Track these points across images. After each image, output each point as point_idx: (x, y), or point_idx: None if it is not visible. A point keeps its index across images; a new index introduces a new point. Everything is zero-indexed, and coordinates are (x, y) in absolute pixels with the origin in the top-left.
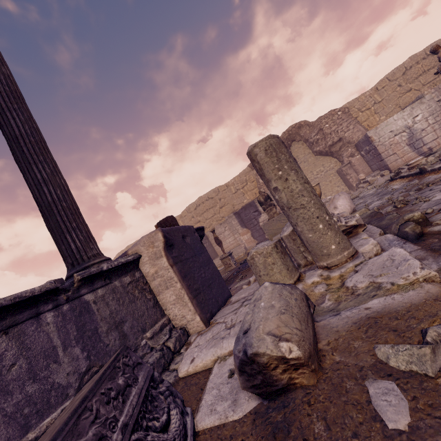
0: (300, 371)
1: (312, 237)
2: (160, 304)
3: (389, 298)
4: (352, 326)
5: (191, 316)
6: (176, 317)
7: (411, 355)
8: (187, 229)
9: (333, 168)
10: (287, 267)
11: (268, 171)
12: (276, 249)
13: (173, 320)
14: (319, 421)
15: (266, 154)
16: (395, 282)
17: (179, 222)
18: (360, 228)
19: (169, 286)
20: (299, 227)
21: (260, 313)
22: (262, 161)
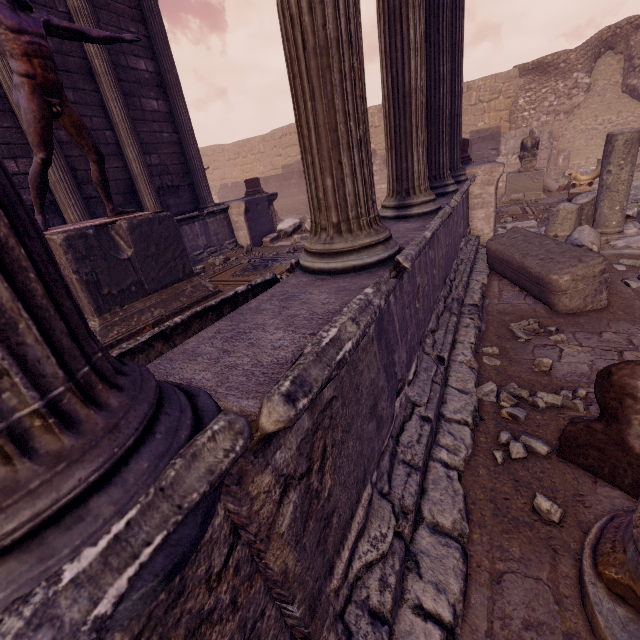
0: None
1: (606, 212)
2: (469, 217)
3: (633, 251)
4: (611, 254)
5: (488, 232)
6: (476, 228)
7: (633, 262)
8: None
9: (628, 124)
10: (575, 224)
11: (614, 157)
12: (577, 211)
13: (473, 230)
14: None
15: (624, 144)
16: (639, 247)
17: (374, 118)
18: (630, 219)
19: (484, 207)
20: (603, 203)
21: (585, 235)
22: (617, 148)
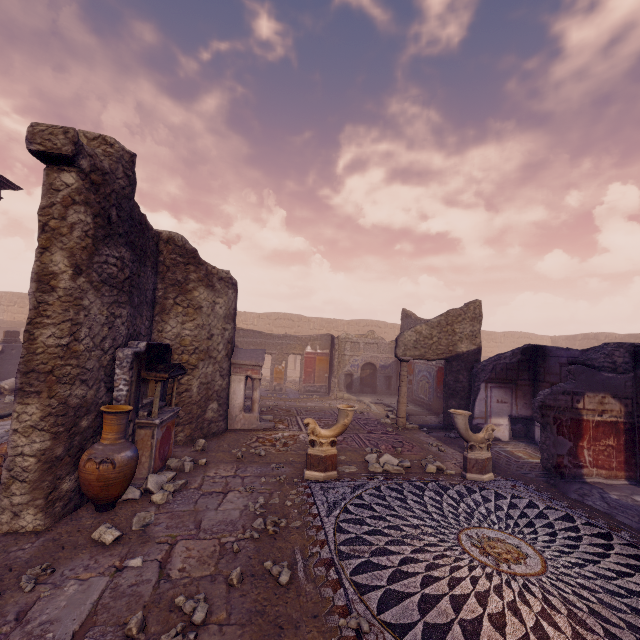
0: (7, 391)
1: None
2: None
3: None
4: None
5: None
6: None
7: None
8: (18, 346)
9: None
10: None
11: None
12: None
13: None
14: (3, 395)
15: None
16: None
17: None
18: None
19: None
20: None
21: (8, 381)
22: None
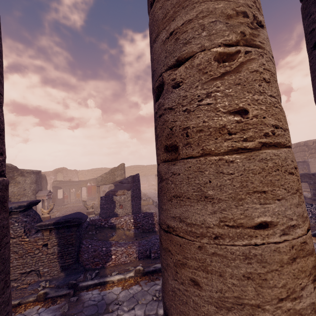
0: None
1: None
2: None
3: None
4: None
5: None
6: None
7: None
8: None
9: None
10: None
11: None
12: None
13: None
14: None
15: None
16: None
17: None
18: None
19: None
20: None
21: None
22: None
